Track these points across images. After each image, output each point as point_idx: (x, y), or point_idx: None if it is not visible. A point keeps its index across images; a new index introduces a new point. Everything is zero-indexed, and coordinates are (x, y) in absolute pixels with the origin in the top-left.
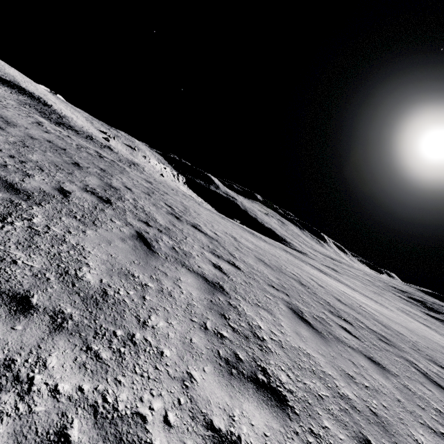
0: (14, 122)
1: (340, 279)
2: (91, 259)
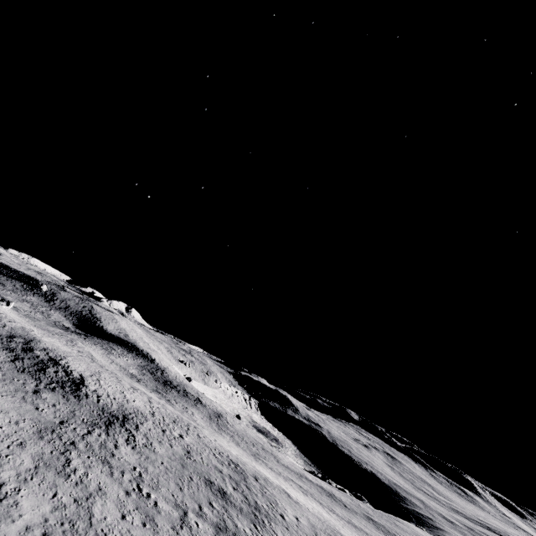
0: (219, 468)
1: None
2: (268, 531)
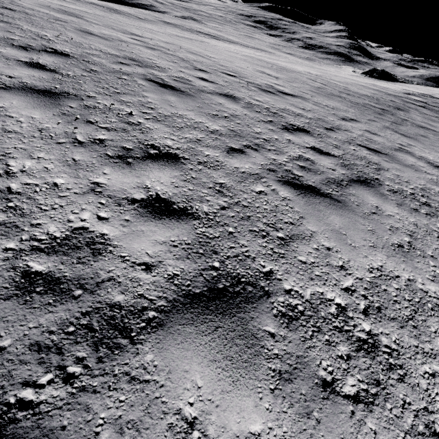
0: None
1: (228, 38)
2: (432, 187)
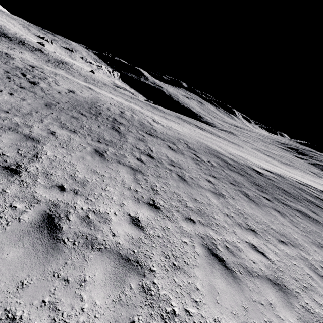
0: None
1: (215, 133)
2: None
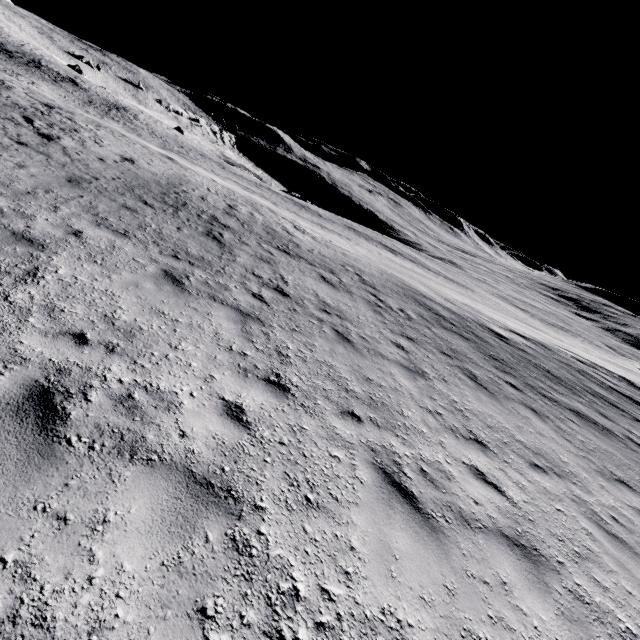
0: None
1: (420, 261)
2: None
